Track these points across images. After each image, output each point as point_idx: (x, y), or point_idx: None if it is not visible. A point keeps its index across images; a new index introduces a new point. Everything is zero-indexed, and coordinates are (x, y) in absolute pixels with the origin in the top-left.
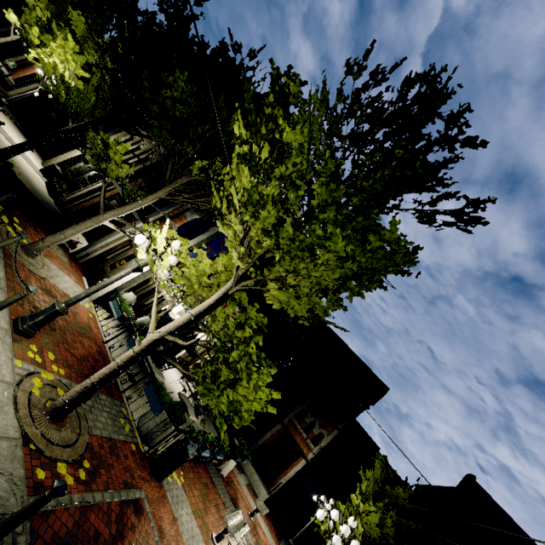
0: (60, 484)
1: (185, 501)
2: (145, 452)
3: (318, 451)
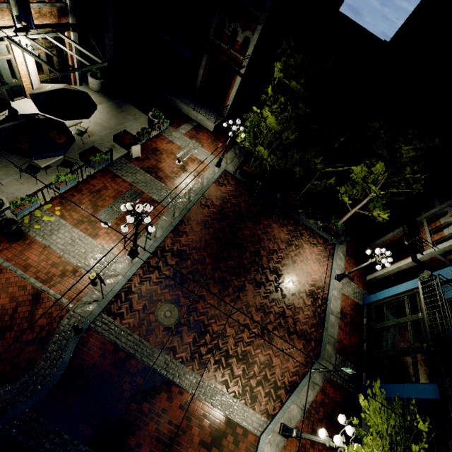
0: None
1: (63, 225)
2: None
3: (248, 61)
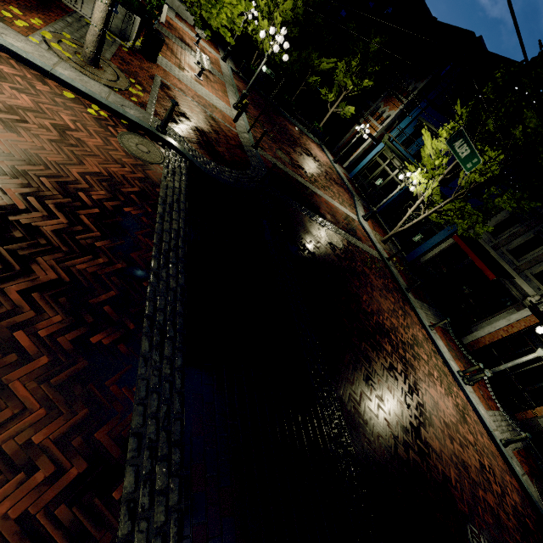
0: (175, 102)
1: (171, 65)
2: (132, 49)
3: None
